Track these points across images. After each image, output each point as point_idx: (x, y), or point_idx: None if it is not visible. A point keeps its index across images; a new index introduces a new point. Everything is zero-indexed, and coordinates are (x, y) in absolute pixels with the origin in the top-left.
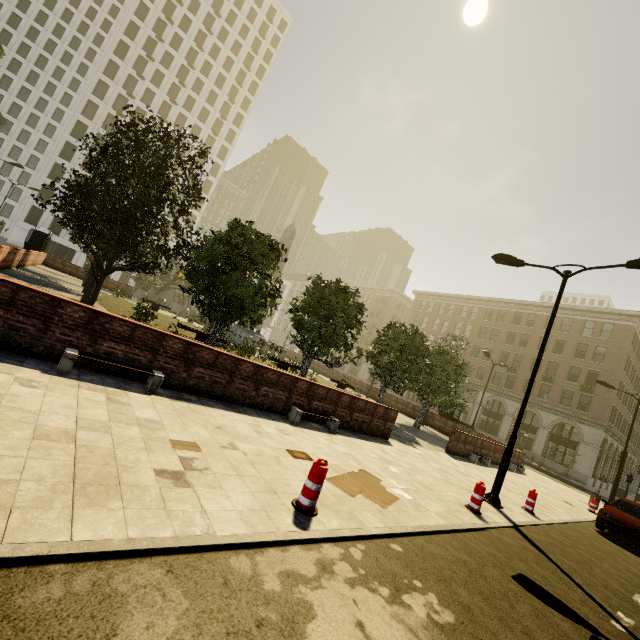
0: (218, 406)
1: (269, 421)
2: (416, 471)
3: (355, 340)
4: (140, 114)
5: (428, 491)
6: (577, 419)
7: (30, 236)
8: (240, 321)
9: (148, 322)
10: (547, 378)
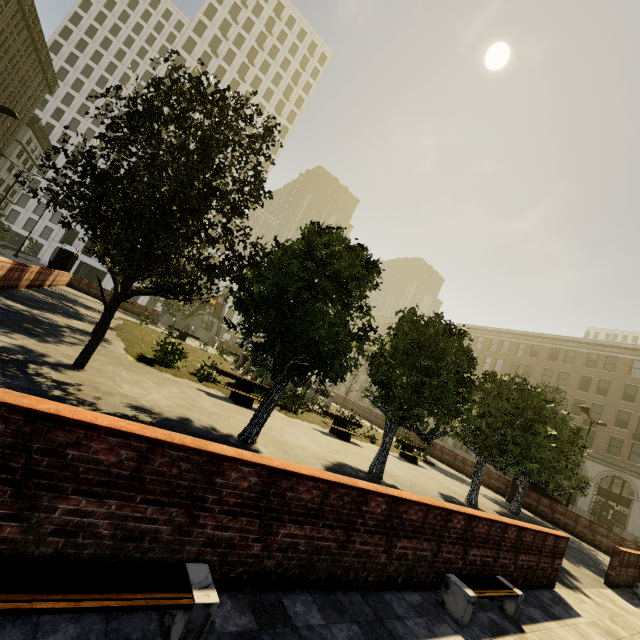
0: (332, 630)
1: None
2: None
3: (465, 403)
4: (187, 68)
5: None
6: None
7: (55, 254)
8: (320, 380)
9: (174, 362)
10: (639, 437)
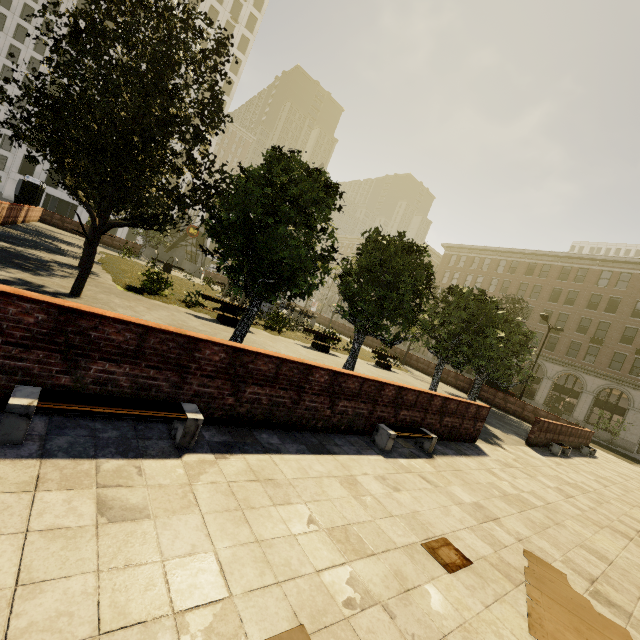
0: (286, 446)
1: (358, 459)
2: (553, 511)
3: (422, 312)
4: None
5: (610, 568)
6: (628, 384)
7: (19, 188)
8: (287, 295)
9: (162, 291)
10: (596, 340)
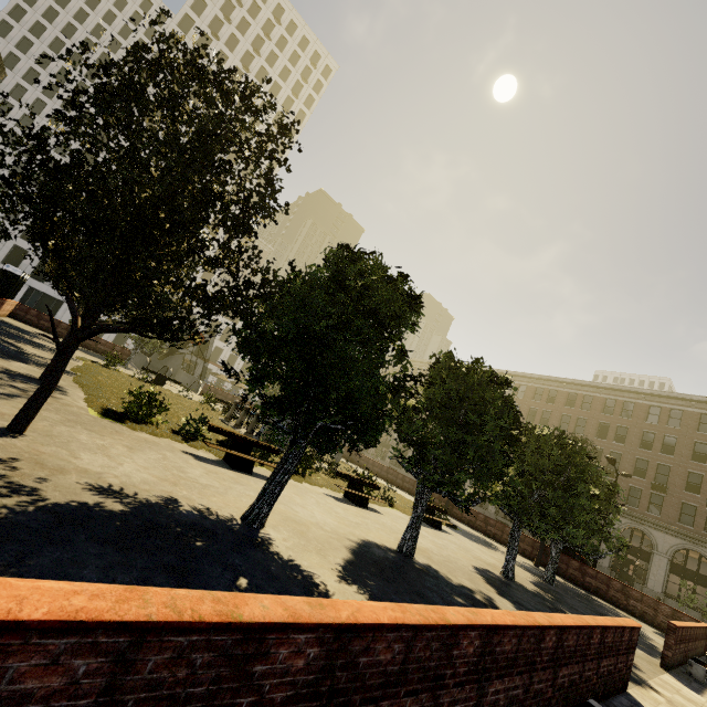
0: None
1: None
2: None
3: (510, 464)
4: (182, 36)
5: None
6: (706, 545)
7: None
8: (352, 445)
9: (152, 416)
10: (658, 486)
